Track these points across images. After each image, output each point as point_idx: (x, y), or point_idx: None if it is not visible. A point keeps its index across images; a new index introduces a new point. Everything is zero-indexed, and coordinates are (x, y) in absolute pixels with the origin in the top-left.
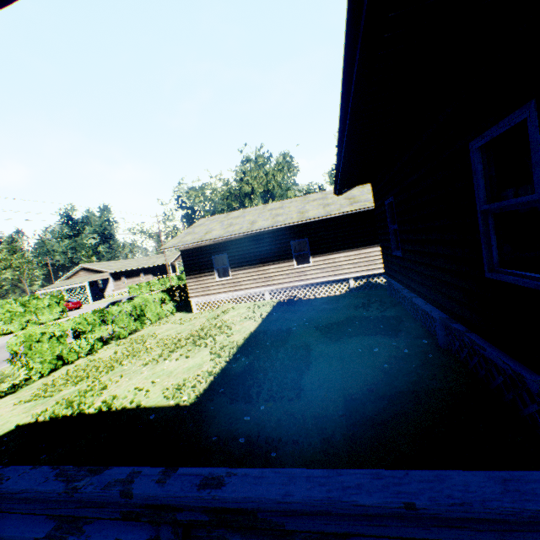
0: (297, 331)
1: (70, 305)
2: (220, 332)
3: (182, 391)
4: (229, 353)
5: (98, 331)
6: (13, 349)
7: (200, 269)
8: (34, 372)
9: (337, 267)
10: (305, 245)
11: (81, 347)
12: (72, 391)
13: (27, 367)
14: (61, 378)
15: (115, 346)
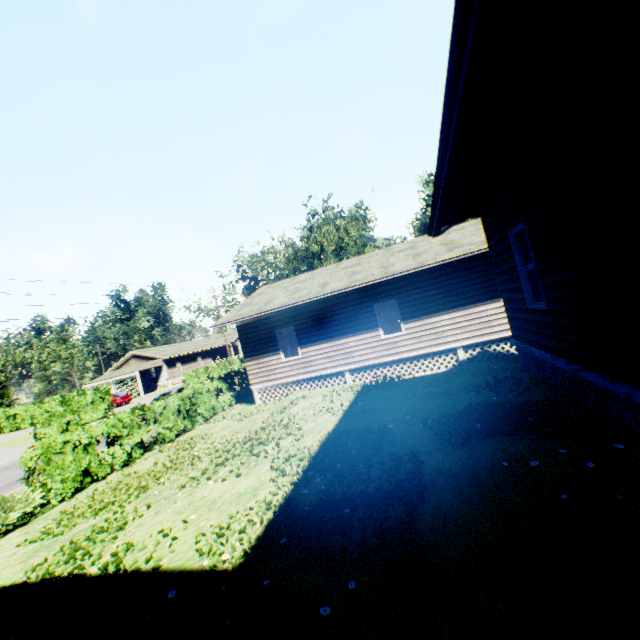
0: (395, 429)
1: (118, 399)
2: (286, 433)
3: (225, 538)
4: (296, 469)
5: (136, 434)
6: (28, 465)
7: (261, 348)
8: (53, 494)
9: (438, 334)
10: (391, 310)
11: (115, 456)
12: (88, 527)
13: (45, 488)
14: (84, 502)
15: (157, 453)
